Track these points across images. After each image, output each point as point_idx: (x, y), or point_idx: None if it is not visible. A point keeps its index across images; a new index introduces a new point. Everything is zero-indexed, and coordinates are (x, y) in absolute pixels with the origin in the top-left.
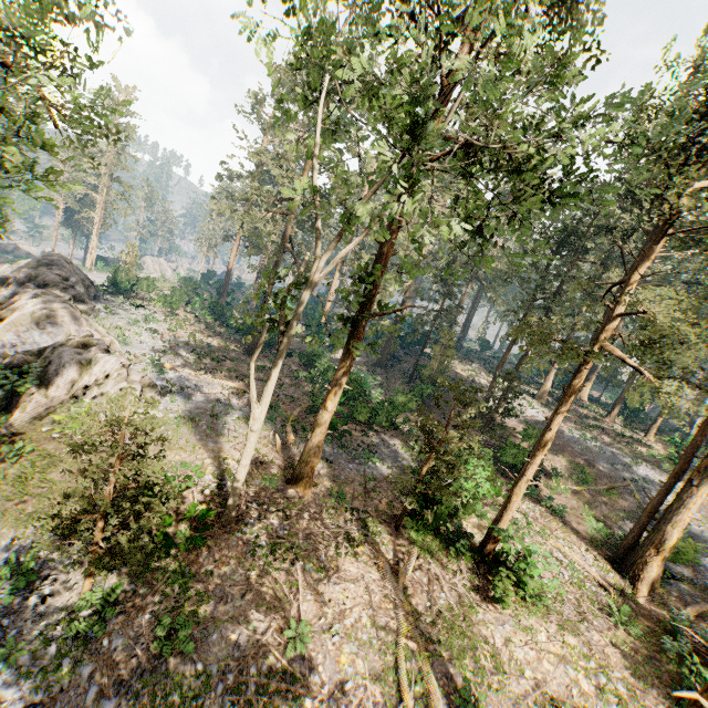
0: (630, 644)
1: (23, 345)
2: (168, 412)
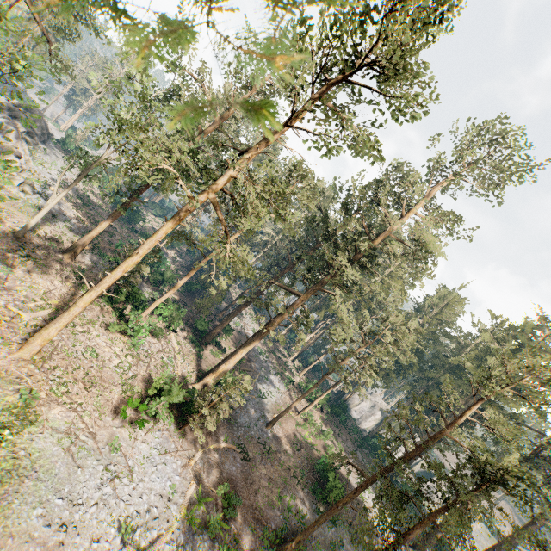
0: None
1: None
2: (31, 201)
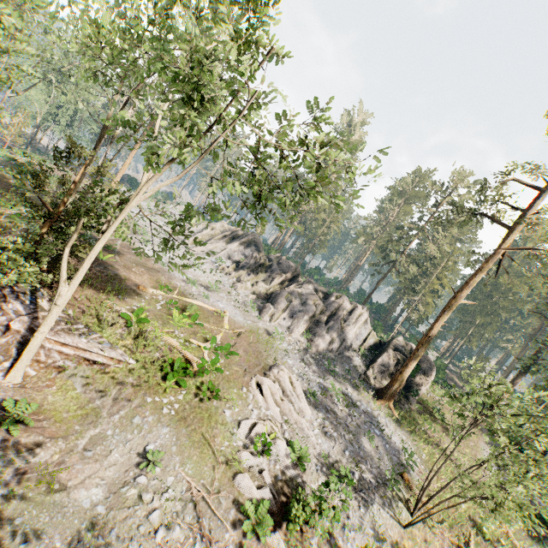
0: None
1: (358, 335)
2: None
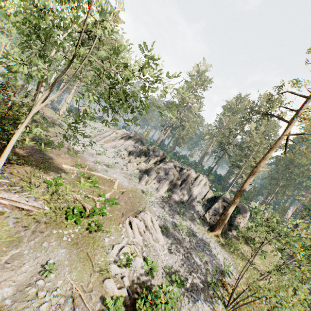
0: None
1: (201, 192)
2: None
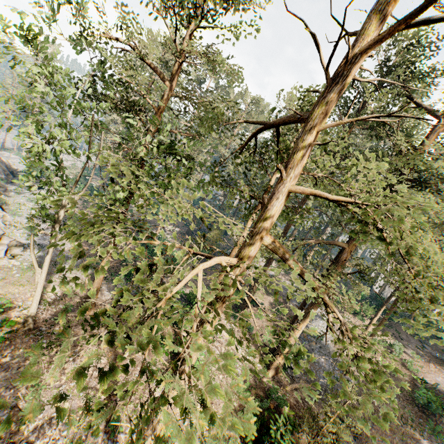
0: (239, 401)
1: None
2: (26, 261)
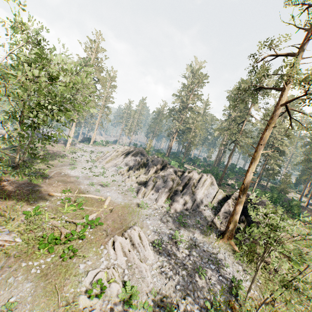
0: None
1: (208, 194)
2: None
